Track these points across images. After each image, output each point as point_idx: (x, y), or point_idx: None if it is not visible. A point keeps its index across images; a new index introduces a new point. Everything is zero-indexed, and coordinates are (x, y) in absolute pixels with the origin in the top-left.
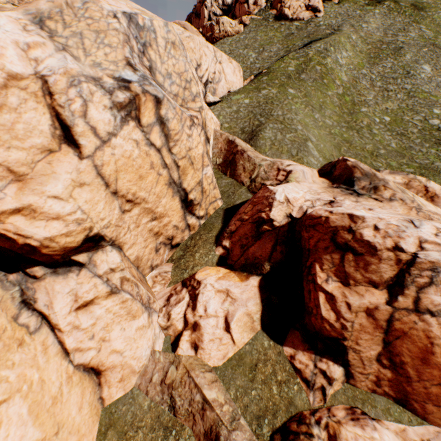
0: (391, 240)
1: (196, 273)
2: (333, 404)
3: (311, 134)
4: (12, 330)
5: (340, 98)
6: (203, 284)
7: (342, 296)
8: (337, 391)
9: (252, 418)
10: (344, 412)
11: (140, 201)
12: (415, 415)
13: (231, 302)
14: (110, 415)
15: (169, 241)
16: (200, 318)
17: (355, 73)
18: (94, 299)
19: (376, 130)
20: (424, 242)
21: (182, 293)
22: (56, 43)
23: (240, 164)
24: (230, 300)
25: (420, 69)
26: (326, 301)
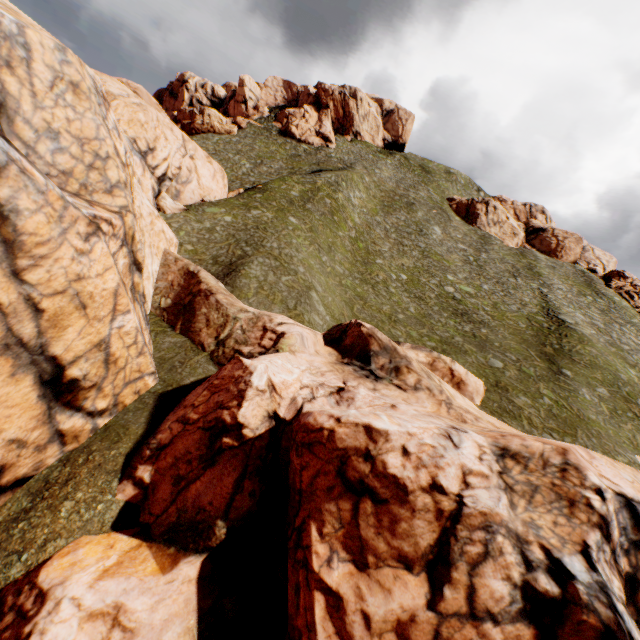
0: (426, 473)
1: (47, 563)
2: None
3: (316, 280)
4: None
5: (353, 242)
6: (53, 600)
7: (357, 597)
8: None
9: None
10: None
11: None
12: None
13: None
14: None
15: None
16: None
17: (370, 217)
18: None
19: (393, 288)
20: (468, 473)
21: None
22: None
23: (203, 312)
24: (119, 636)
25: (432, 229)
26: (327, 614)
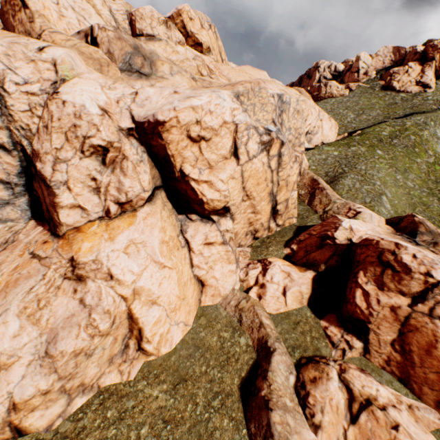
0: (424, 268)
1: (268, 258)
2: (349, 362)
3: (388, 189)
4: (176, 240)
5: (428, 167)
6: (273, 264)
7: (375, 295)
8: (354, 357)
9: (289, 346)
10: (355, 367)
11: (252, 198)
12: (412, 393)
13: (290, 280)
14: (203, 310)
15: (254, 232)
16: (267, 281)
17: None
18: (213, 242)
19: None
20: None
21: (257, 264)
22: (243, 108)
23: (318, 197)
24: (289, 279)
25: None
26: (362, 294)
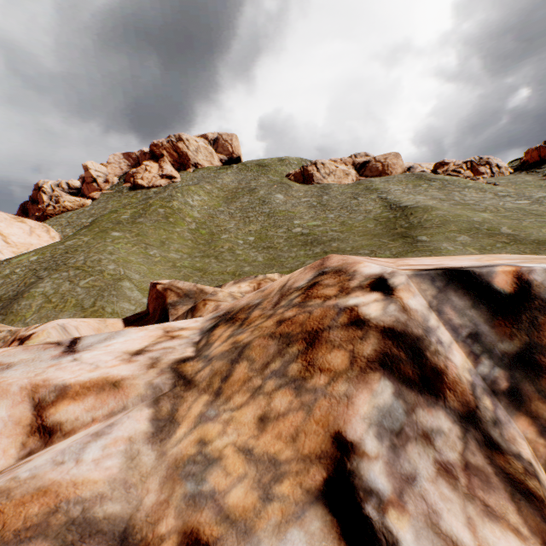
0: None
1: None
2: None
3: (133, 271)
4: None
5: (193, 232)
6: None
7: None
8: None
9: None
10: None
11: None
12: None
13: None
14: None
15: None
16: None
17: (212, 210)
18: None
19: (240, 250)
20: (56, 399)
21: None
22: None
23: None
24: None
25: (274, 197)
26: None
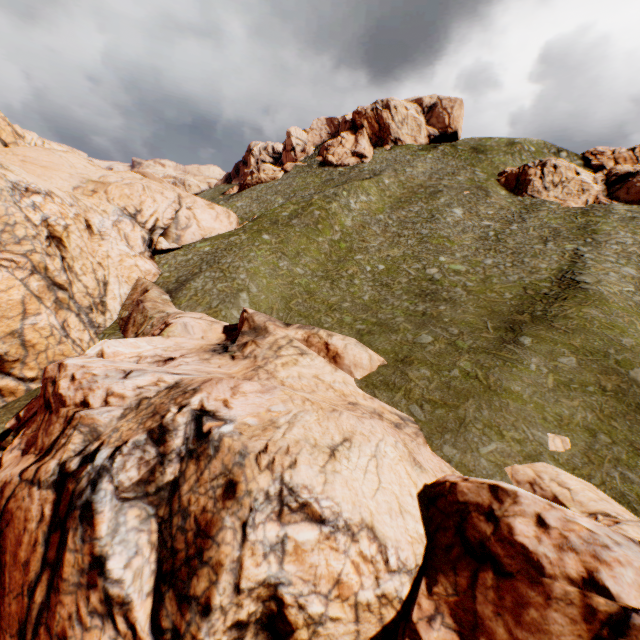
0: (82, 393)
1: None
2: None
3: (255, 283)
4: None
5: (332, 245)
6: None
7: (5, 468)
8: None
9: None
10: None
11: None
12: None
13: None
14: None
15: None
16: None
17: (368, 218)
18: None
19: (359, 280)
20: (111, 395)
21: None
22: None
23: (134, 316)
24: None
25: (449, 212)
26: None
